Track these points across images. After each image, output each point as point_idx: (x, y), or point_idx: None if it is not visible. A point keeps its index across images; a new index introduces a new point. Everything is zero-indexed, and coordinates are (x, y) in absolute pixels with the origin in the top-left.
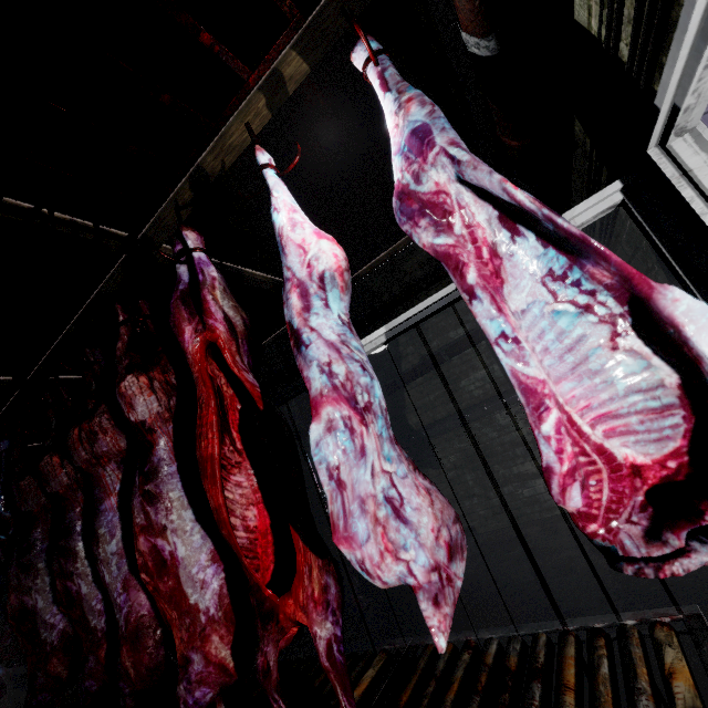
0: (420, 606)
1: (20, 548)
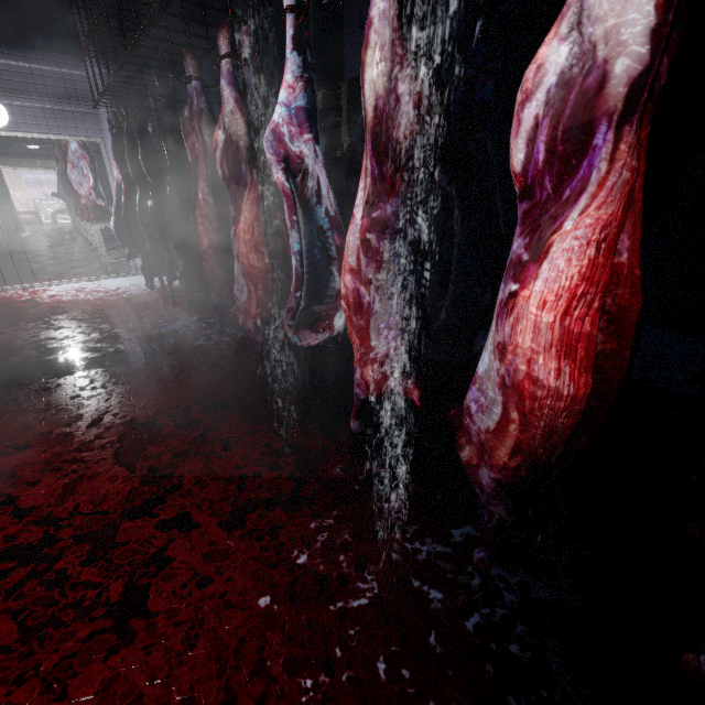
0: (81, 198)
1: (65, 161)
